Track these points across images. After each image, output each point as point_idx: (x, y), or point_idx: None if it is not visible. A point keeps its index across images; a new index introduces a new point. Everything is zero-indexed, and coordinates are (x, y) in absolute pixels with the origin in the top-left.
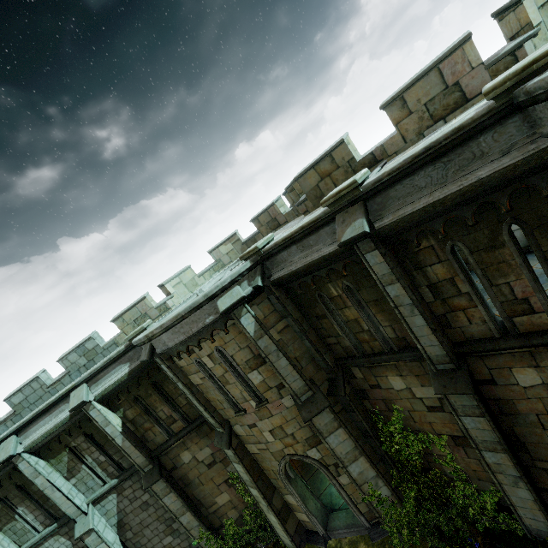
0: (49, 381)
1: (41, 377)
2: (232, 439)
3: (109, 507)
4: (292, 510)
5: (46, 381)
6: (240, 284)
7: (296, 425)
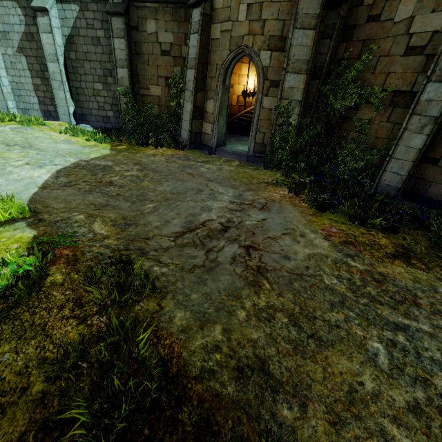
0: None
1: None
2: (207, 3)
3: (68, 15)
4: (203, 120)
5: None
6: None
7: (275, 13)
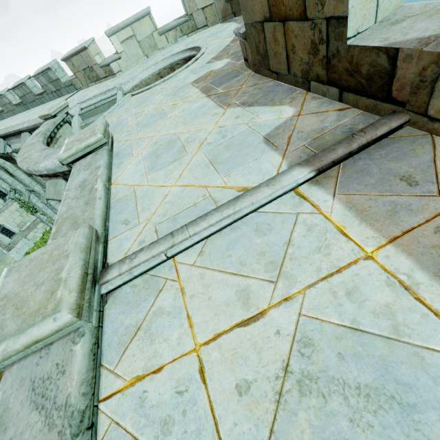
0: (36, 89)
1: (27, 84)
2: None
3: None
4: None
5: (33, 89)
6: (67, 178)
7: None
